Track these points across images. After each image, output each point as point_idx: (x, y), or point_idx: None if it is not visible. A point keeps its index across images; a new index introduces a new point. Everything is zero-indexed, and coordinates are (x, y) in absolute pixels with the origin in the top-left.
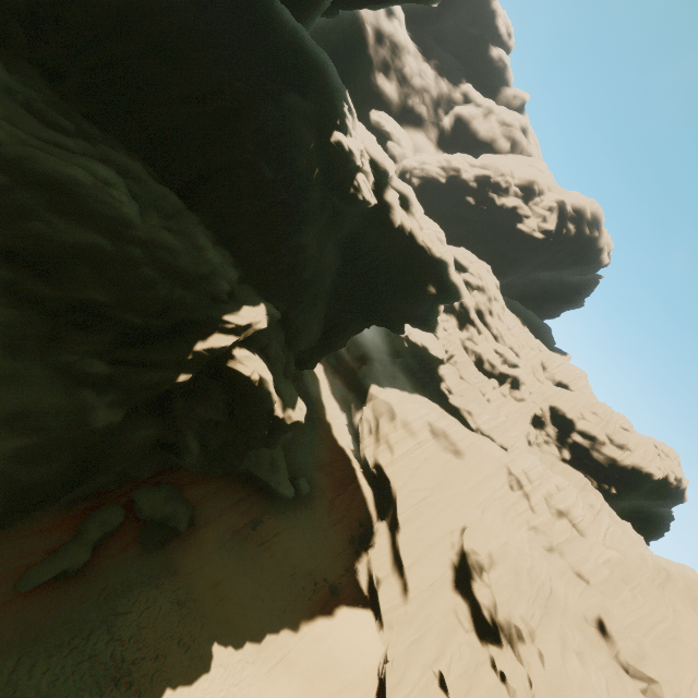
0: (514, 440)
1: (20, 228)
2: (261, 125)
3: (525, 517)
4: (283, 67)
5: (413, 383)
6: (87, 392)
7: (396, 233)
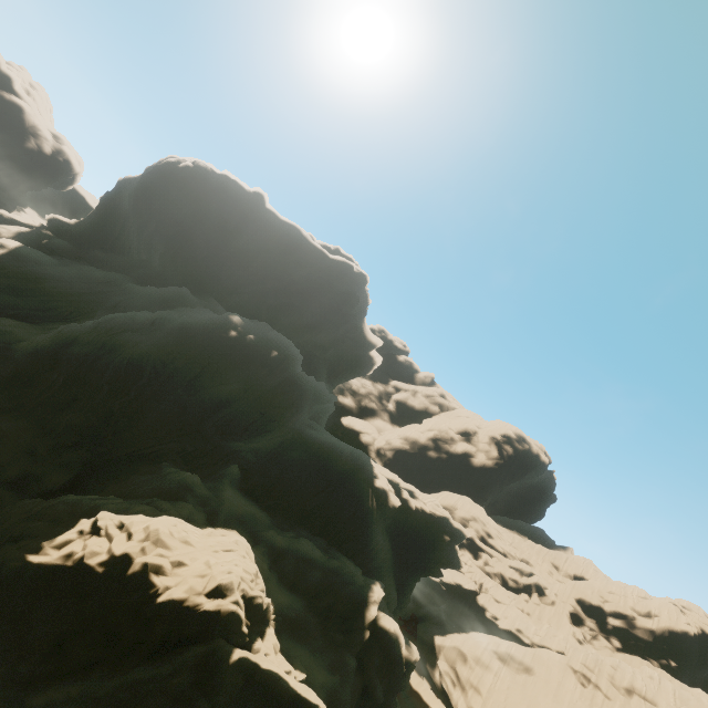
0: (564, 641)
1: (307, 578)
2: (348, 492)
3: (606, 707)
4: (347, 463)
5: (464, 625)
6: (343, 649)
7: (415, 513)
